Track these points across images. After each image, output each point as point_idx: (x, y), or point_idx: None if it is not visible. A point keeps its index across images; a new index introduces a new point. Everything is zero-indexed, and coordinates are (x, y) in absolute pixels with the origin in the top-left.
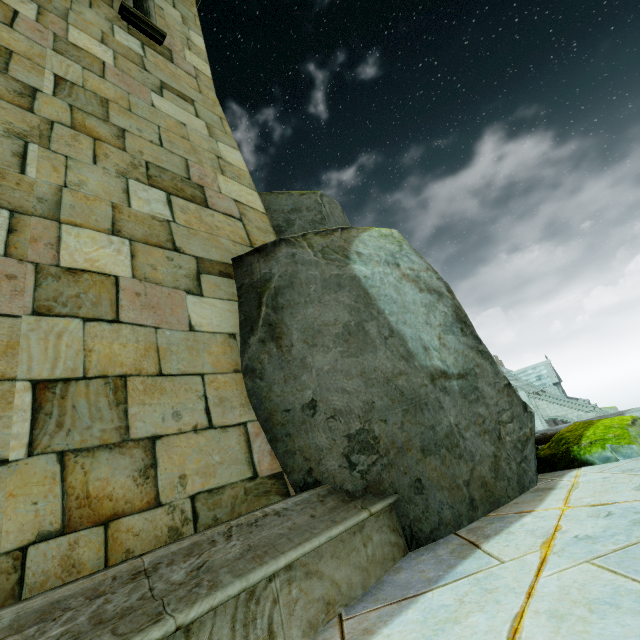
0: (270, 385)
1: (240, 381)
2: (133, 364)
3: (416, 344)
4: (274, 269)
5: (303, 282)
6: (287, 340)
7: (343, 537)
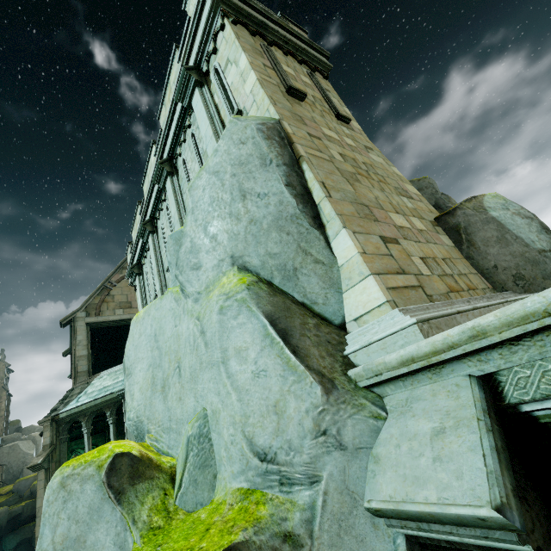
0: (477, 261)
1: (466, 261)
2: (447, 255)
3: (528, 240)
4: (459, 220)
5: (473, 223)
6: (477, 245)
7: None
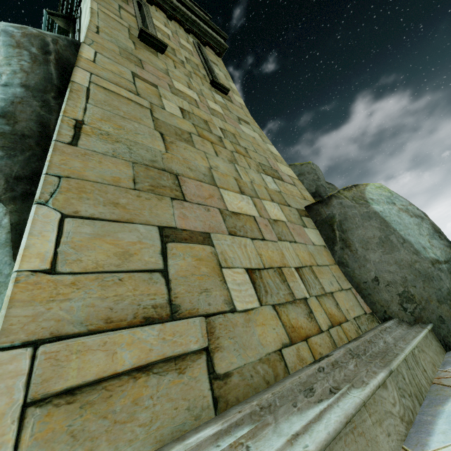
0: (353, 270)
1: (338, 268)
2: (309, 261)
3: (418, 246)
4: (334, 211)
5: (351, 217)
6: (353, 247)
7: (423, 339)
